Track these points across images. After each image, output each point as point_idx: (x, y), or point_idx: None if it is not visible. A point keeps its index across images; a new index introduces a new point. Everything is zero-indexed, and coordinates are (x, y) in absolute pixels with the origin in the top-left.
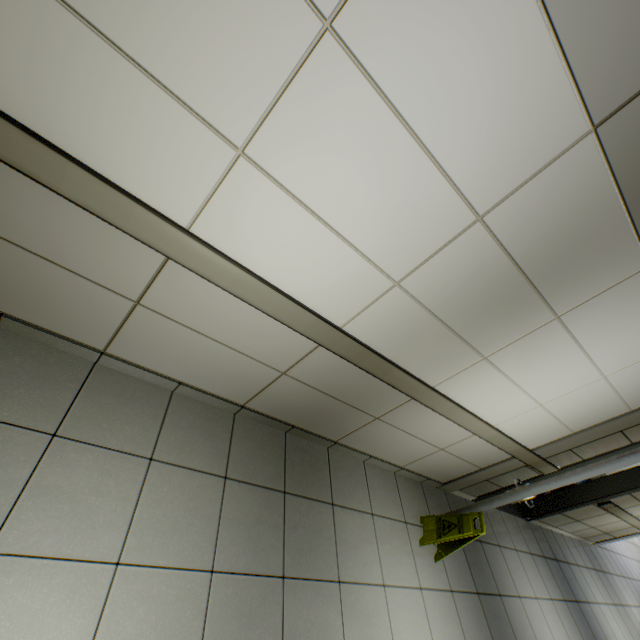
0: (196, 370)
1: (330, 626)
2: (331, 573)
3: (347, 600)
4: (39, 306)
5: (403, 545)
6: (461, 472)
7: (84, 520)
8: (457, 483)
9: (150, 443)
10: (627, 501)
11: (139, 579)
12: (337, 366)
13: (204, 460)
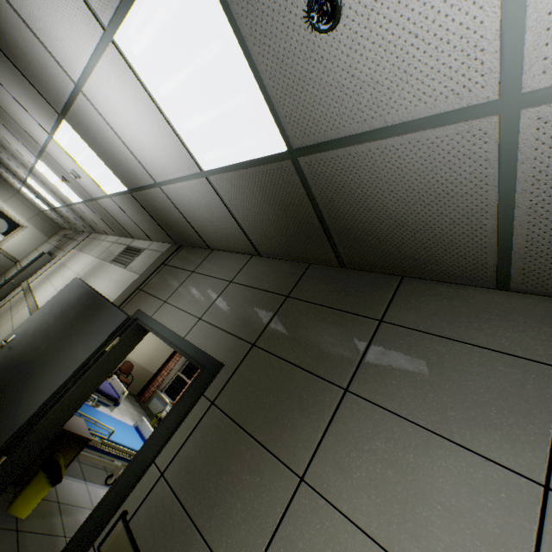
0: None
1: None
2: None
3: None
4: None
5: None
6: None
7: None
8: None
9: None
10: None
11: None
12: None
13: None
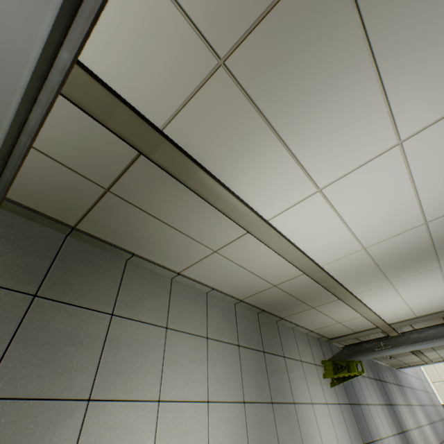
0: (226, 283)
1: (294, 429)
2: (290, 398)
3: (299, 413)
4: (157, 251)
5: (316, 378)
6: (343, 333)
7: (190, 378)
8: (338, 339)
9: (204, 328)
10: (426, 349)
11: (217, 409)
12: (307, 283)
13: (228, 336)
